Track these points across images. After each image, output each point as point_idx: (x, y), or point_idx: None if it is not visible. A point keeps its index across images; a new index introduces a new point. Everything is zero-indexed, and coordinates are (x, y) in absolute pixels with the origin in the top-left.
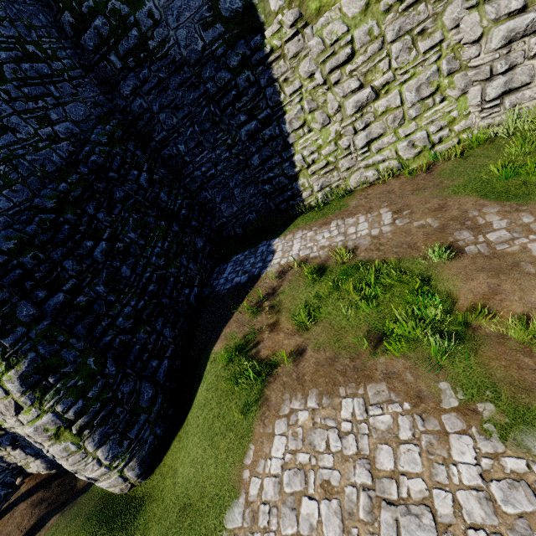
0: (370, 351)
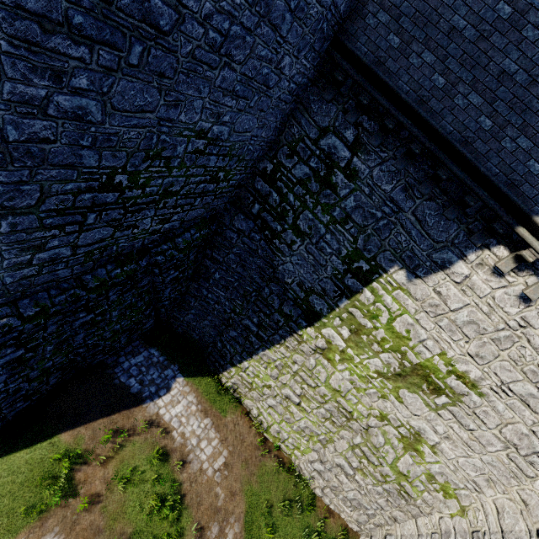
0: None
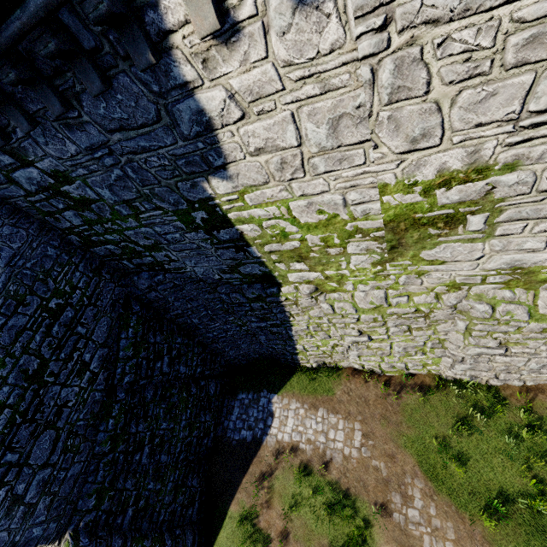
0: None
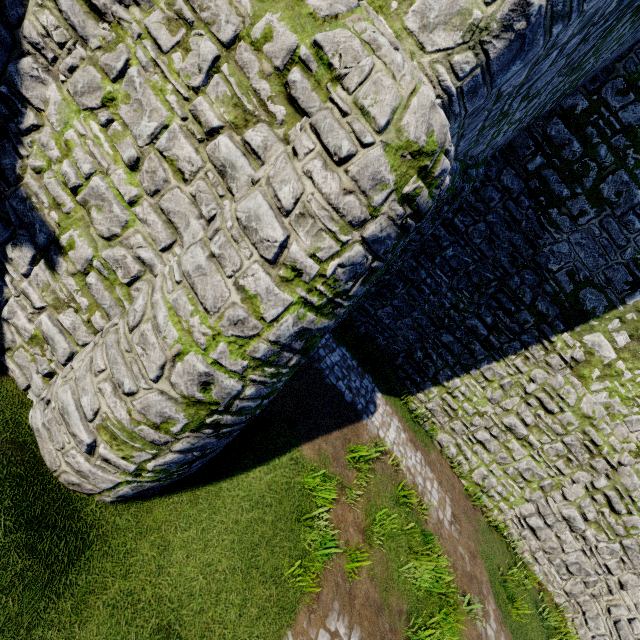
0: (403, 637)
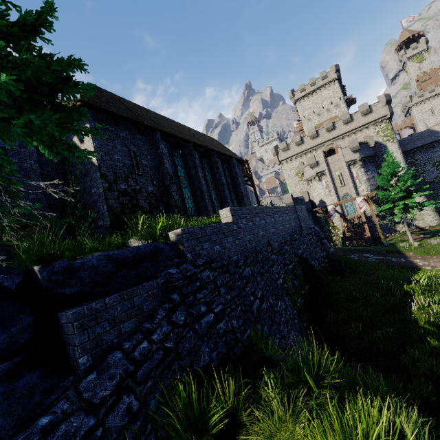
0: None
